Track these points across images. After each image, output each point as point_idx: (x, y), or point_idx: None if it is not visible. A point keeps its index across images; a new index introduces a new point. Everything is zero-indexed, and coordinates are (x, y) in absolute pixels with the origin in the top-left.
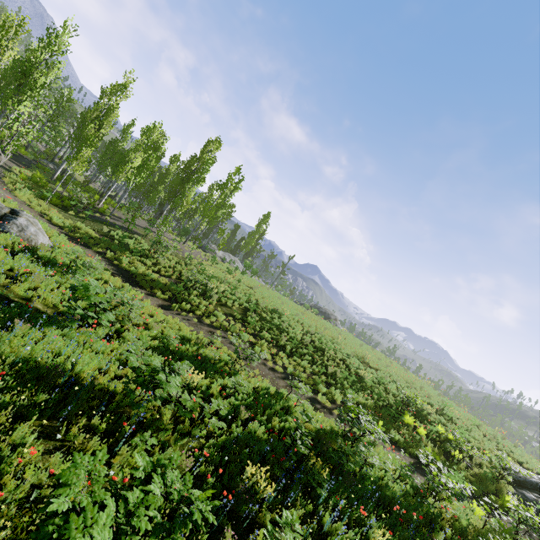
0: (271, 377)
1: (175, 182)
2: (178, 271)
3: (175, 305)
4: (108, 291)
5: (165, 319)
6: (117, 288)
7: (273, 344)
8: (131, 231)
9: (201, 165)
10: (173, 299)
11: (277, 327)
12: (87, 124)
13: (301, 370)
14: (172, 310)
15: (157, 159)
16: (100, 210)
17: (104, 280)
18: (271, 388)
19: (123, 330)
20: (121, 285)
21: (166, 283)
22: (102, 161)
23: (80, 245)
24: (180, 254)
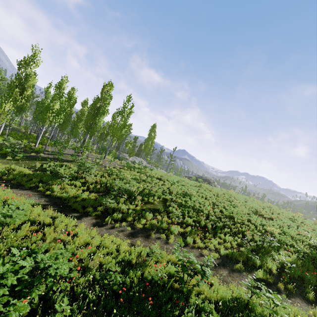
0: (213, 269)
1: (88, 118)
2: (104, 183)
3: (107, 219)
4: (3, 273)
5: (101, 243)
6: (48, 223)
7: (199, 229)
8: (61, 160)
9: (103, 102)
10: (105, 213)
11: (192, 209)
12: (13, 90)
13: (229, 246)
14: (106, 225)
15: (72, 105)
16: (35, 150)
17: (31, 220)
18: (228, 296)
19: (51, 293)
20: (50, 220)
21: (96, 198)
22: (36, 116)
23: (12, 185)
24: (102, 168)
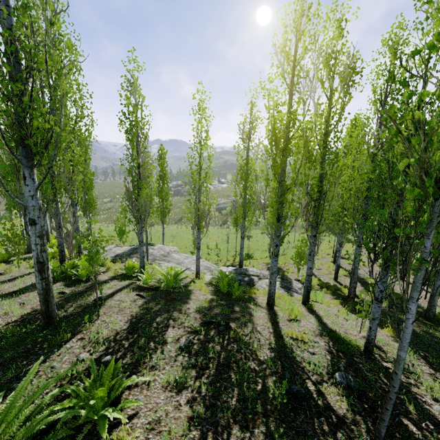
0: None
1: None
2: None
3: None
4: None
5: None
6: None
7: None
8: None
9: None
10: None
11: None
12: None
13: None
14: None
15: None
16: None
17: None
18: None
19: None
20: None
21: None
22: None
23: None
24: None
